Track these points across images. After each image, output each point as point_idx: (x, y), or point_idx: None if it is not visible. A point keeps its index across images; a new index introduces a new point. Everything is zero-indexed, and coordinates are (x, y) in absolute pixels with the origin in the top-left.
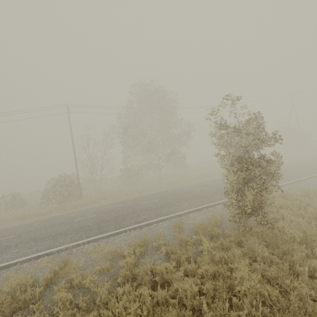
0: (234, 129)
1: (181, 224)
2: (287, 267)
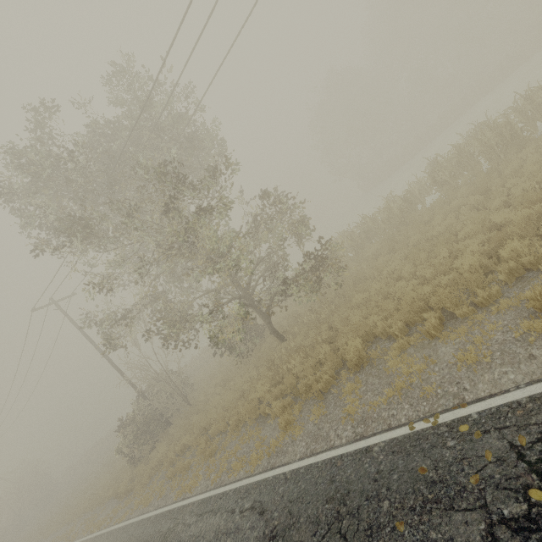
0: None
1: None
2: None
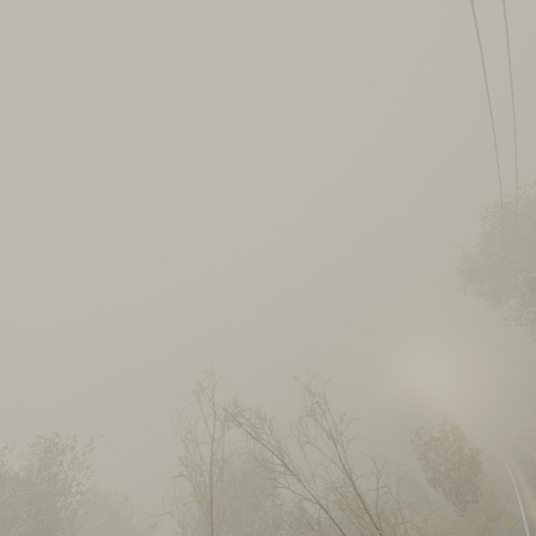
0: (431, 444)
1: (489, 489)
2: (447, 521)
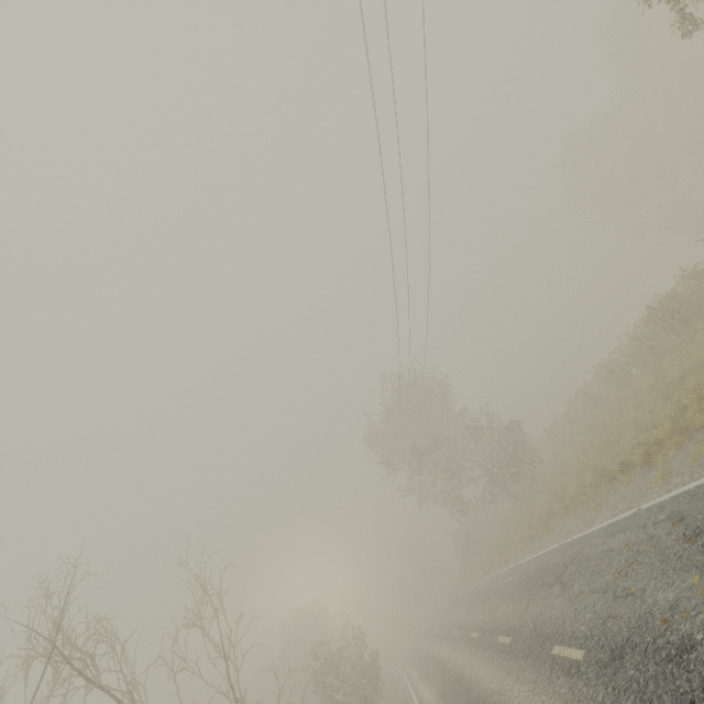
0: (330, 664)
1: None
2: None
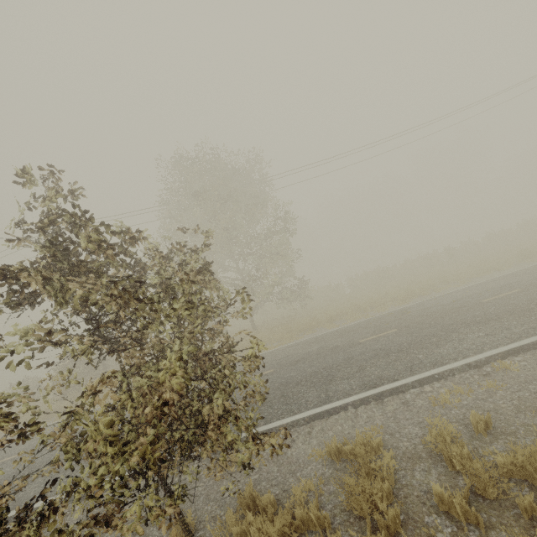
0: (62, 271)
1: None
2: None
